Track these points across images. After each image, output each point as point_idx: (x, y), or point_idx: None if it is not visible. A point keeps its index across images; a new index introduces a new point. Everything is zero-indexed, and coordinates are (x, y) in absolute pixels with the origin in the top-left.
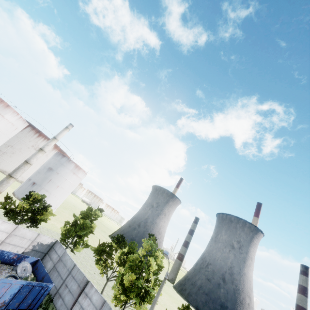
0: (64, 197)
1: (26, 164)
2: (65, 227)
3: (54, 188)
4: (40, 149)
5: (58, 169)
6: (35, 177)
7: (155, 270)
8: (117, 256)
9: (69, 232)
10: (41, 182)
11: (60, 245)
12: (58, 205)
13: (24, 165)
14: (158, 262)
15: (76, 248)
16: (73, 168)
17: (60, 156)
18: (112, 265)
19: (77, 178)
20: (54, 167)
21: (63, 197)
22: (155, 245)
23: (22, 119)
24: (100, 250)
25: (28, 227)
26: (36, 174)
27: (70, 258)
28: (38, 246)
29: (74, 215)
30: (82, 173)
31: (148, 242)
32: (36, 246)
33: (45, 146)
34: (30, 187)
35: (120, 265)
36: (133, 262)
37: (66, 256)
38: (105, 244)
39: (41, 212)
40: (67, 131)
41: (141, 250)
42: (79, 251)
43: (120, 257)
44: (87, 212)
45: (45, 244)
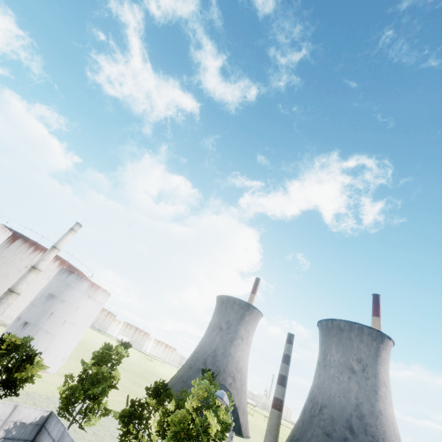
0: (76, 338)
1: (11, 295)
2: (65, 386)
3: (60, 325)
4: (32, 267)
5: (63, 295)
6: (27, 312)
7: (216, 433)
8: (157, 420)
9: (74, 393)
10: (37, 319)
11: (56, 419)
12: (68, 353)
13: (7, 297)
14: (222, 417)
15: (89, 420)
16: (88, 289)
17: (65, 274)
18: (152, 439)
19: (96, 304)
20: (57, 293)
21: (75, 338)
22: (214, 388)
23: (0, 226)
24: (126, 415)
25: (1, 397)
26: (29, 308)
27: (73, 440)
28: (17, 429)
29: (83, 361)
30: (102, 294)
31: (201, 385)
32: (11, 431)
33: (40, 261)
34: (20, 331)
35: (163, 436)
36: (179, 426)
37: (65, 439)
38: (134, 402)
39: (22, 367)
40: (72, 234)
41: (191, 400)
42: (94, 424)
43: (161, 421)
44: (102, 352)
45: (30, 423)
